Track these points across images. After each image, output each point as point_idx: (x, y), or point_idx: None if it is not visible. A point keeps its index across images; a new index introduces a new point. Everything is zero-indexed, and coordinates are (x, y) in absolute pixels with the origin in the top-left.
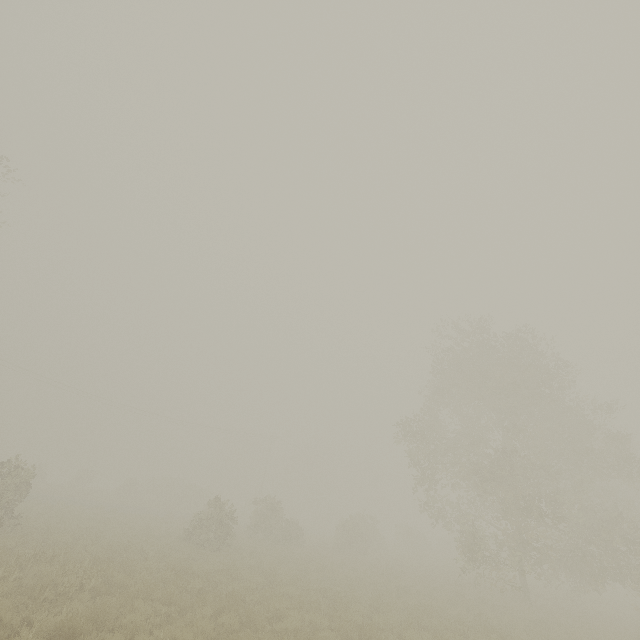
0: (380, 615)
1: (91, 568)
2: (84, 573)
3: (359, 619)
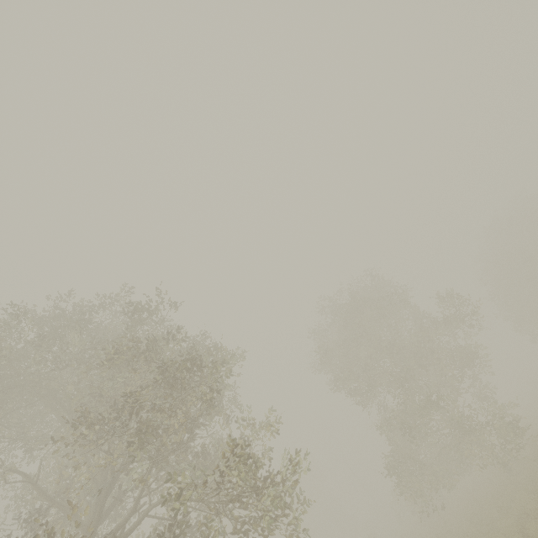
0: None
1: None
2: None
3: None
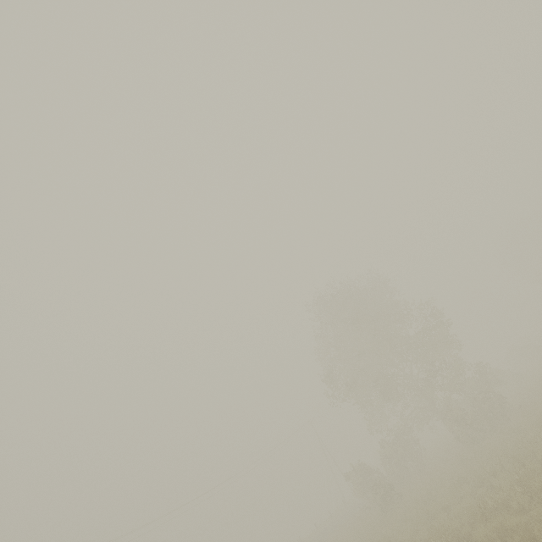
0: None
1: None
2: None
3: None
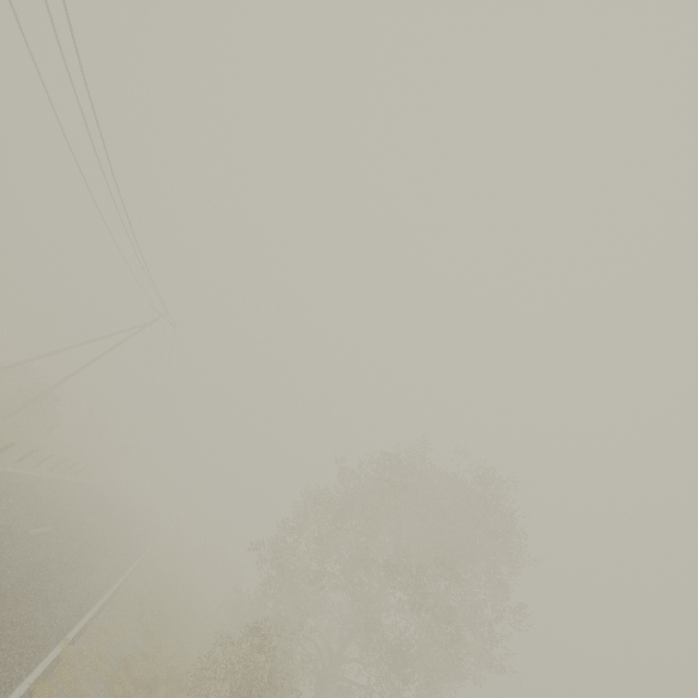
0: None
1: None
2: None
3: None
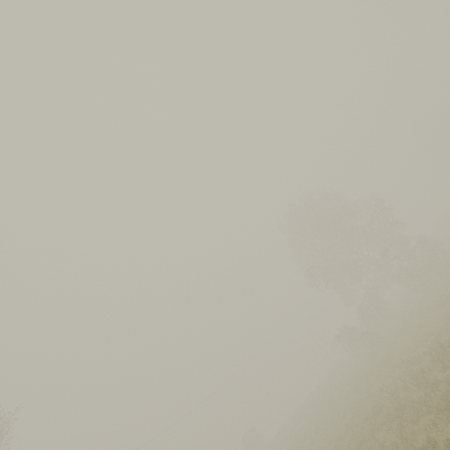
0: None
1: None
2: None
3: None
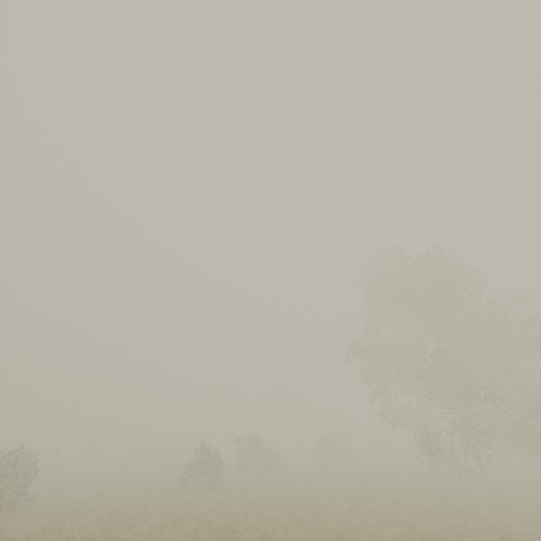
0: (356, 519)
1: (93, 531)
2: (86, 537)
3: (338, 527)
